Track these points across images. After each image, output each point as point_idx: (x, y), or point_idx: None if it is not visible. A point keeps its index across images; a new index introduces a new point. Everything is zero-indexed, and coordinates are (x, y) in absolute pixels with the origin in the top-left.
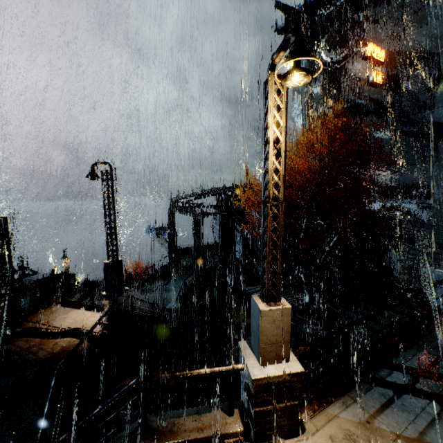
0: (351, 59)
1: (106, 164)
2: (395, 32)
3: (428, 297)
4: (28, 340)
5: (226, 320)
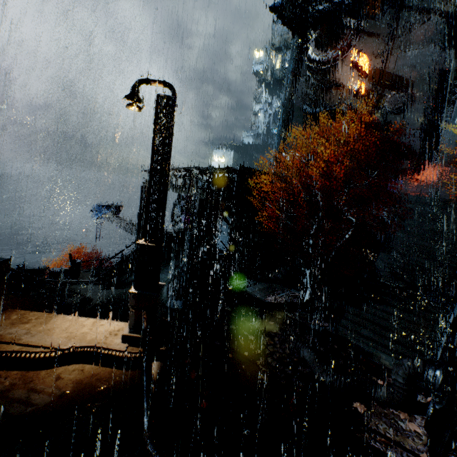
0: (338, 64)
1: (166, 85)
2: (381, 49)
3: (415, 294)
4: None
5: (231, 319)
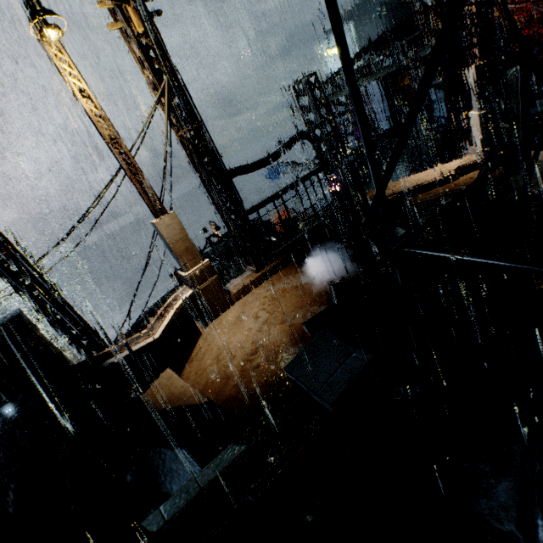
0: None
1: None
2: None
3: None
4: (426, 194)
5: None
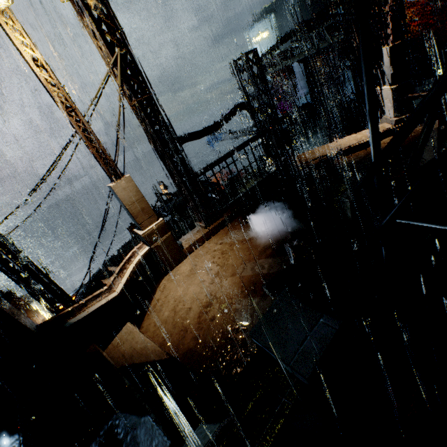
0: None
1: None
2: None
3: None
4: (349, 157)
5: None
